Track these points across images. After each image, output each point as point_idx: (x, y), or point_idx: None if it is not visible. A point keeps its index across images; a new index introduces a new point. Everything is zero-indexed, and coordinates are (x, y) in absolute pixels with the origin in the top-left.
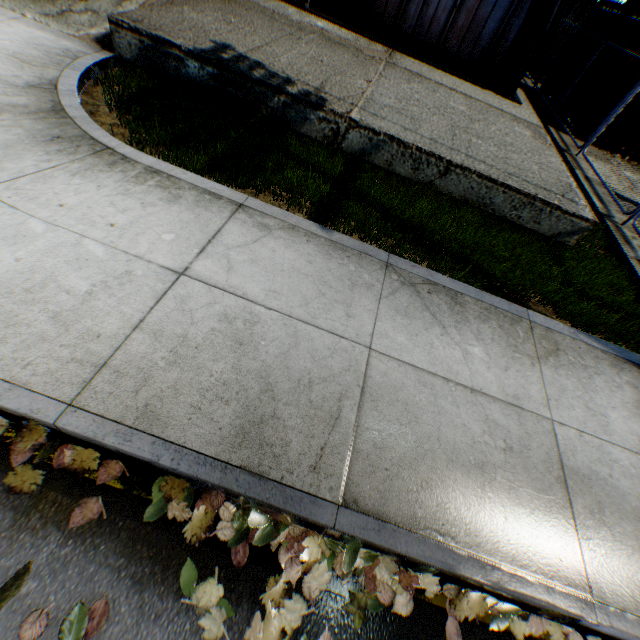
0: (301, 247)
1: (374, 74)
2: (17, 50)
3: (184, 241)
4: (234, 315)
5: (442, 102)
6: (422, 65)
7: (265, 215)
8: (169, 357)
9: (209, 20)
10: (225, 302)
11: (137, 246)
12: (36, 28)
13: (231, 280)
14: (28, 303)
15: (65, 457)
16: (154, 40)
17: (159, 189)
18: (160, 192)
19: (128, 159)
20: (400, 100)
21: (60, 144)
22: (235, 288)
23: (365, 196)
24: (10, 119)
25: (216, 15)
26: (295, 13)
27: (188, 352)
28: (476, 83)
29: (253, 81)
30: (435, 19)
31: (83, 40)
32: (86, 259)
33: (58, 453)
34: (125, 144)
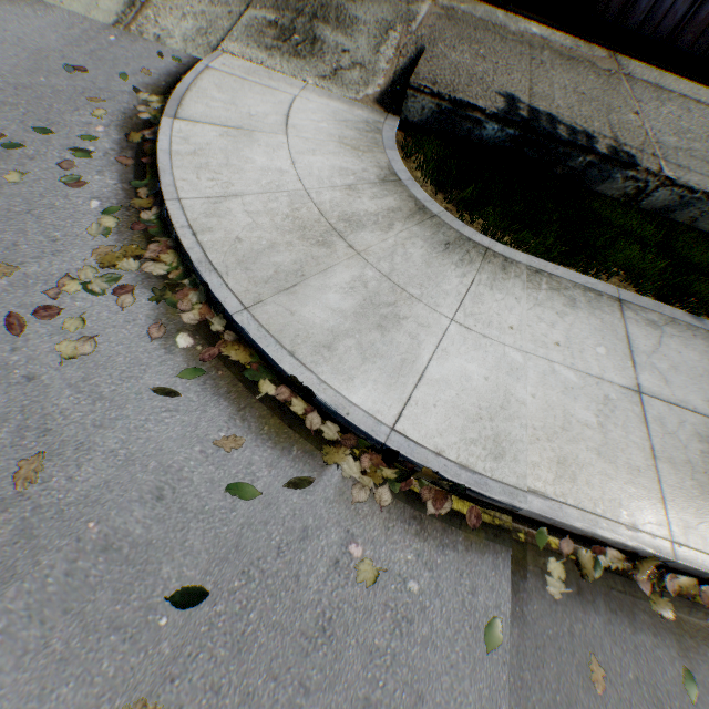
0: (693, 344)
1: (629, 99)
2: (336, 133)
3: (614, 353)
4: (703, 433)
5: (704, 126)
6: (647, 68)
7: (643, 309)
8: (694, 485)
9: (467, 58)
10: (687, 419)
11: (589, 366)
12: (324, 96)
13: (674, 393)
14: (572, 442)
15: (671, 584)
16: (455, 104)
17: (554, 293)
18: (557, 296)
19: (508, 259)
20: (676, 135)
21: (454, 252)
22: (683, 402)
23: (696, 267)
24: (402, 228)
25: (464, 47)
26: (504, 18)
27: (702, 478)
28: (707, 84)
29: (560, 142)
30: (670, 11)
31: (365, 103)
32: (570, 387)
33: (665, 581)
34: (493, 240)
